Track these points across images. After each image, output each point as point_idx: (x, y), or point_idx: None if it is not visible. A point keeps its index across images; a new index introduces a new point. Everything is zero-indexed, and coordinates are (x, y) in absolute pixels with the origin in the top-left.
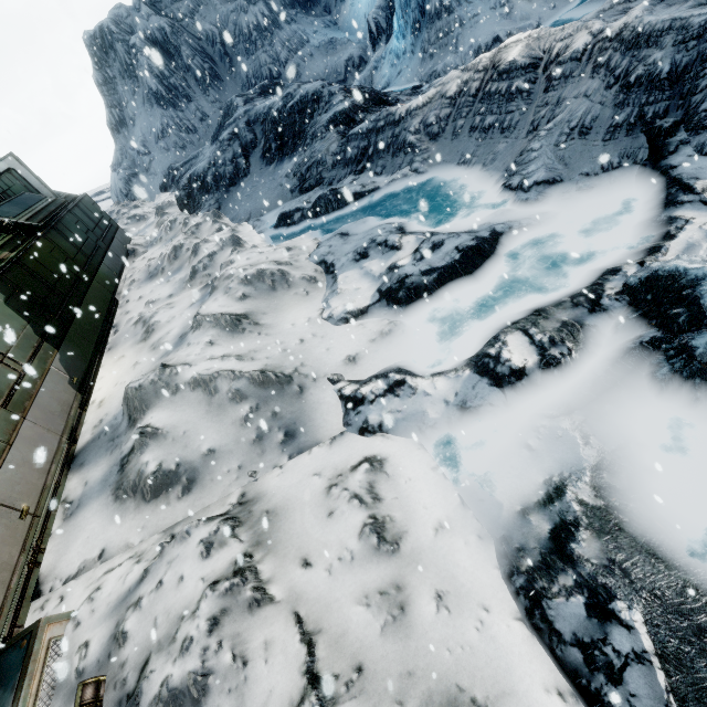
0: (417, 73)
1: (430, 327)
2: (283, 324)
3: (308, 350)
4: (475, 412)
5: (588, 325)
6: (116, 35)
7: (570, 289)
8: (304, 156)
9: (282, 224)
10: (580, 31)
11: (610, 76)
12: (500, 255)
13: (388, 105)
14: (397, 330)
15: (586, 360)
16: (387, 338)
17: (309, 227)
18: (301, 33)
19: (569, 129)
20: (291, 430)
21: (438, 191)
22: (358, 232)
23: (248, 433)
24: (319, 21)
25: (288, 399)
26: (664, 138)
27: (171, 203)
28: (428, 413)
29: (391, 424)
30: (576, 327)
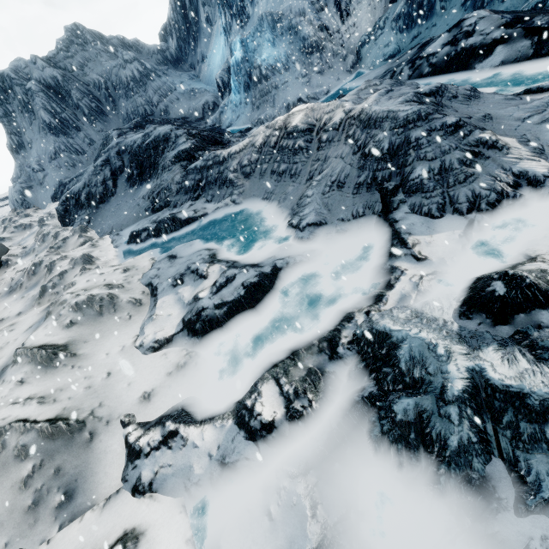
0: (249, 118)
1: (219, 358)
2: (99, 353)
3: (111, 386)
4: (233, 467)
5: (328, 372)
6: (15, 81)
7: (322, 329)
8: (156, 183)
9: (132, 241)
10: (338, 108)
11: (355, 145)
12: (278, 289)
13: (222, 145)
14: (191, 363)
15: (326, 408)
16: (181, 371)
17: (154, 244)
18: (169, 84)
19: (331, 182)
20: (70, 489)
21: (248, 220)
22: (184, 255)
23: (24, 499)
24: (186, 75)
25: (76, 449)
26: (390, 197)
27: (52, 215)
28: (194, 468)
29: (161, 481)
30: (318, 375)
